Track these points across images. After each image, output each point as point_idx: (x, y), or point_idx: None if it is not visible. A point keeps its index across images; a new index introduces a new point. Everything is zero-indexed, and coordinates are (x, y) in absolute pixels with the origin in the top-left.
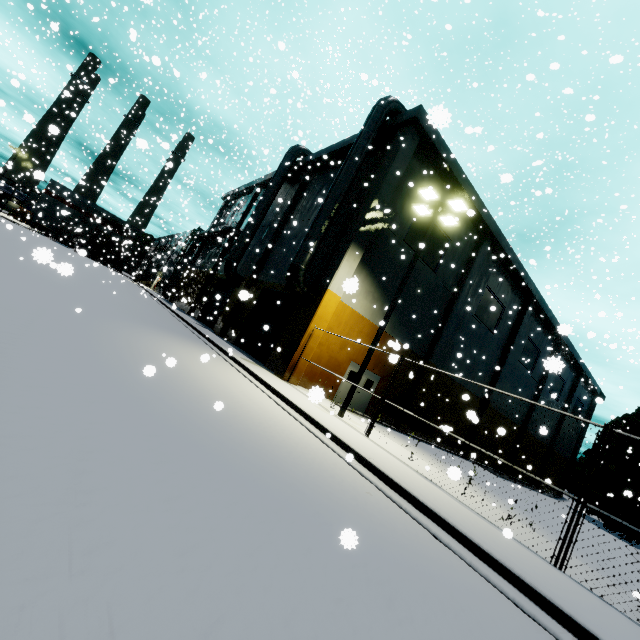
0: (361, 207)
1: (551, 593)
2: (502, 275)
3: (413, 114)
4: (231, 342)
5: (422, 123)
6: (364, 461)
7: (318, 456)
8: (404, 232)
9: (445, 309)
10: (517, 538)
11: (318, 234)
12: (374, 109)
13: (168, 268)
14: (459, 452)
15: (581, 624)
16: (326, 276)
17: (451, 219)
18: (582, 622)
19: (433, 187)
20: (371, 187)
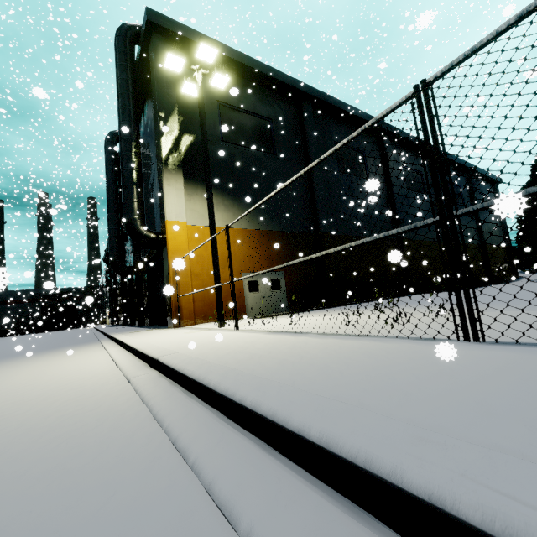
0: (155, 132)
1: (380, 435)
2: (343, 126)
3: (145, 20)
4: (148, 325)
5: (159, 23)
6: (158, 365)
7: (41, 404)
8: (217, 134)
9: (307, 181)
10: (409, 335)
11: (130, 180)
12: (115, 42)
13: (108, 300)
14: (404, 293)
15: (477, 526)
16: (161, 212)
17: (219, 77)
18: (478, 513)
19: (169, 51)
20: (154, 110)
